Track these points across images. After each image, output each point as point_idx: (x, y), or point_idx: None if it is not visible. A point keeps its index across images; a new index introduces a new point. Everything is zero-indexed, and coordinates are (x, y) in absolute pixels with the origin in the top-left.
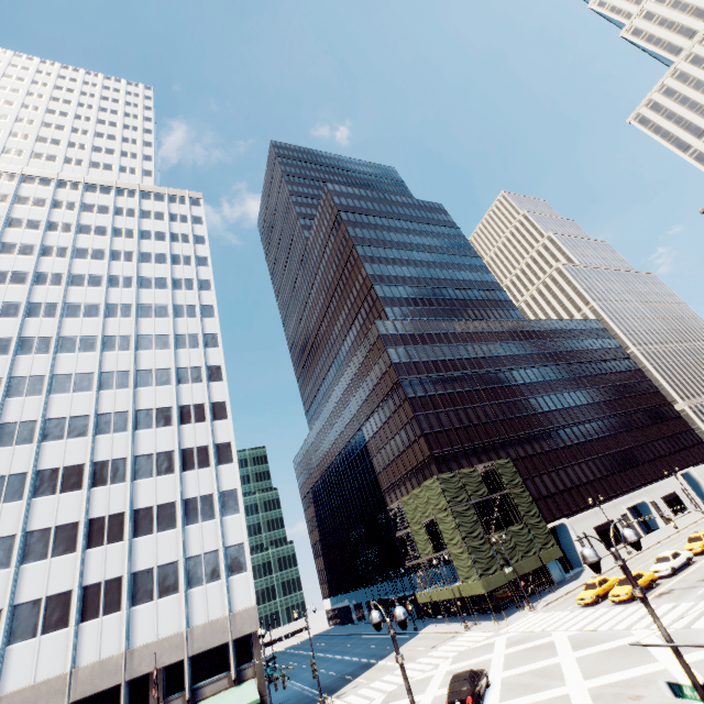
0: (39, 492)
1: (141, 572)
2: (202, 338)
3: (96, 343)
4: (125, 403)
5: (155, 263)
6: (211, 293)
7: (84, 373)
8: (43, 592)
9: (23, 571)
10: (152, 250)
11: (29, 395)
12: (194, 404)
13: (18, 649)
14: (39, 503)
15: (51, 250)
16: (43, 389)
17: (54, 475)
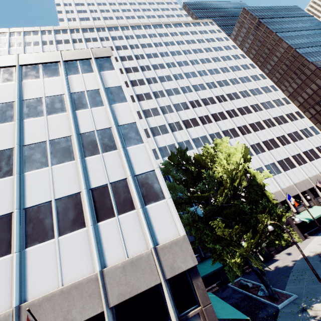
0: (254, 130)
1: (304, 152)
2: (258, 76)
3: (228, 82)
4: (254, 101)
5: (220, 51)
6: (247, 59)
7: (233, 93)
8: (281, 158)
9: (270, 152)
10: (214, 46)
11: (224, 101)
12: (275, 99)
13: (287, 173)
14: (257, 133)
15: (185, 52)
16: (226, 99)
17: (254, 125)
